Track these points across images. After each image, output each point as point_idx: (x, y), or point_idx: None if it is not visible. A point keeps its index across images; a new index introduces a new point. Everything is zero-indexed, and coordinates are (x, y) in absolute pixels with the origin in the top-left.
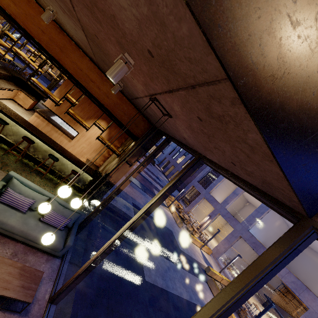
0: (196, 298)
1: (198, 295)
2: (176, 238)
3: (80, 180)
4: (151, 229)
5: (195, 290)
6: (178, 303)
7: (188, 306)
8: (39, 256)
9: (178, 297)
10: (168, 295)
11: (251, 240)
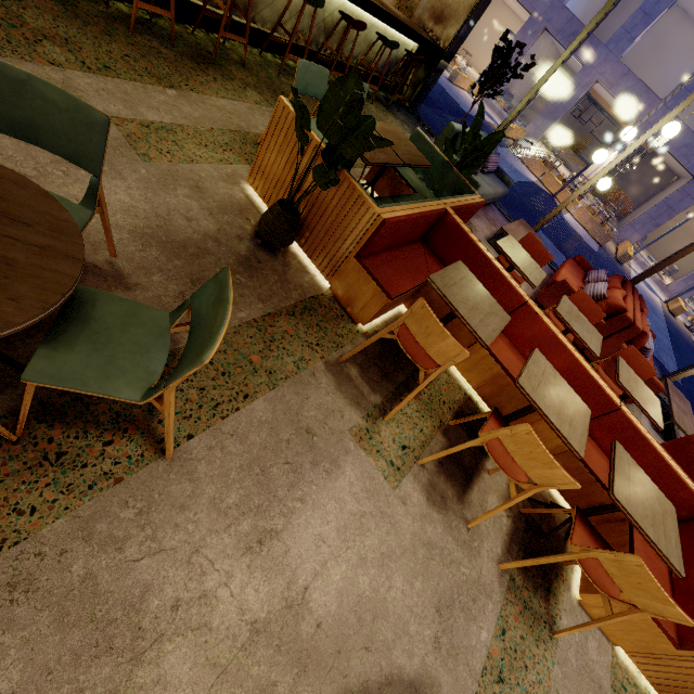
0: (520, 175)
1: (518, 170)
2: (450, 95)
3: (391, 66)
4: (434, 100)
5: (514, 167)
6: (520, 190)
7: (524, 188)
8: (489, 211)
9: (516, 184)
10: (513, 188)
11: (568, 30)
